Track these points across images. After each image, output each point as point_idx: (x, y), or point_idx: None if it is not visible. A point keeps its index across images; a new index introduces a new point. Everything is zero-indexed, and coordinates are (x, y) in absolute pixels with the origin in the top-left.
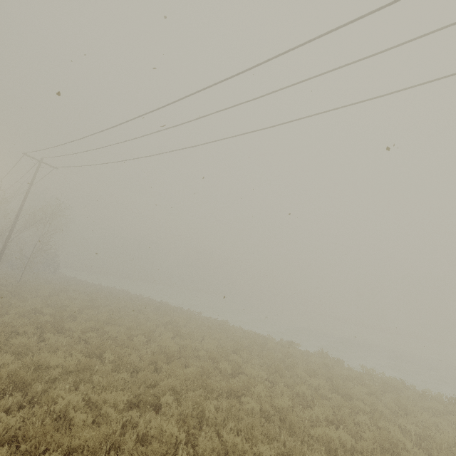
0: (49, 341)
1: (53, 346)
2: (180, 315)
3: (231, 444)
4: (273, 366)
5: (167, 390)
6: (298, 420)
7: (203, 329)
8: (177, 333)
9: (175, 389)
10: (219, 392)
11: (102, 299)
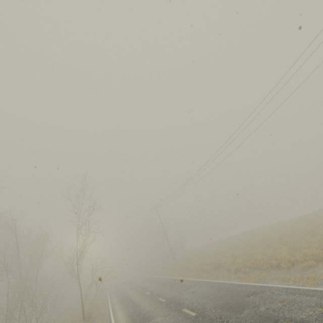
0: (226, 255)
1: (229, 255)
2: (256, 231)
3: (294, 240)
4: (307, 222)
5: (271, 244)
6: (315, 228)
7: (271, 229)
8: (261, 235)
9: (273, 242)
10: (288, 236)
11: (218, 245)
